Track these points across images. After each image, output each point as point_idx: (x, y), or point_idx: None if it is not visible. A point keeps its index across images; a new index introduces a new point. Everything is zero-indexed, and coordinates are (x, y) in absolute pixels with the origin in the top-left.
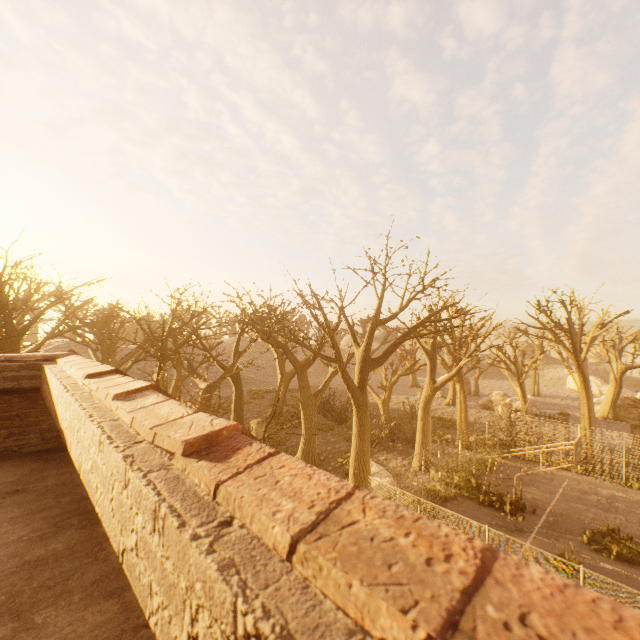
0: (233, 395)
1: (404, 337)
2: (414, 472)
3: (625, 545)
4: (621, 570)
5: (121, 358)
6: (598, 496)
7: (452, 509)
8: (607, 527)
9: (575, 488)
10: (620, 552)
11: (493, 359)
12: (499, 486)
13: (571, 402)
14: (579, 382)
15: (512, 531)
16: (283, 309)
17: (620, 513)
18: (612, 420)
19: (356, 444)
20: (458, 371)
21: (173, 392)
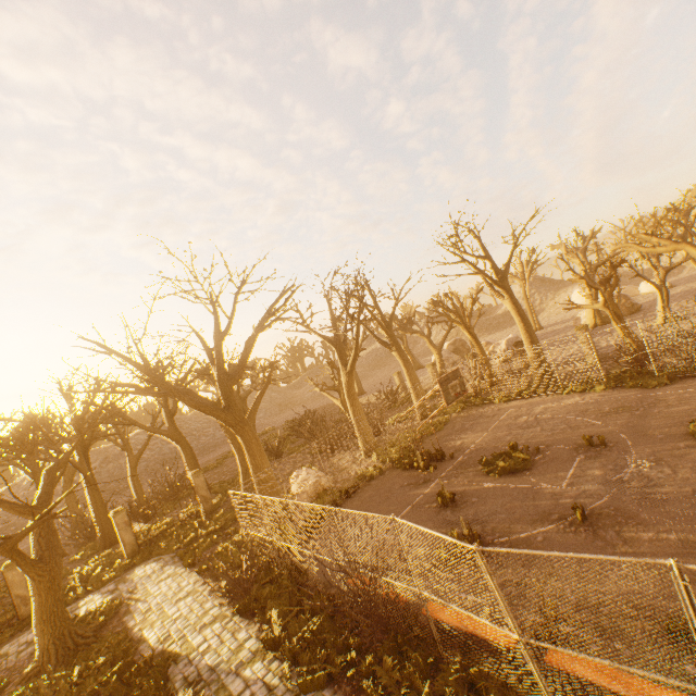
0: (182, 455)
1: (251, 341)
2: (360, 462)
3: (515, 457)
4: (500, 484)
5: (106, 458)
6: (530, 415)
7: (373, 485)
8: (508, 446)
9: (512, 416)
10: (505, 466)
11: (432, 316)
12: (436, 443)
13: (572, 322)
14: (509, 307)
15: (418, 485)
16: (185, 354)
17: (540, 425)
18: (601, 326)
19: (249, 461)
20: (356, 348)
21: (132, 474)
